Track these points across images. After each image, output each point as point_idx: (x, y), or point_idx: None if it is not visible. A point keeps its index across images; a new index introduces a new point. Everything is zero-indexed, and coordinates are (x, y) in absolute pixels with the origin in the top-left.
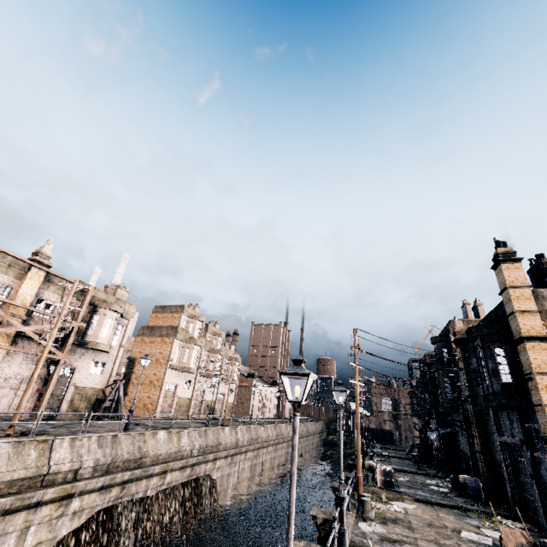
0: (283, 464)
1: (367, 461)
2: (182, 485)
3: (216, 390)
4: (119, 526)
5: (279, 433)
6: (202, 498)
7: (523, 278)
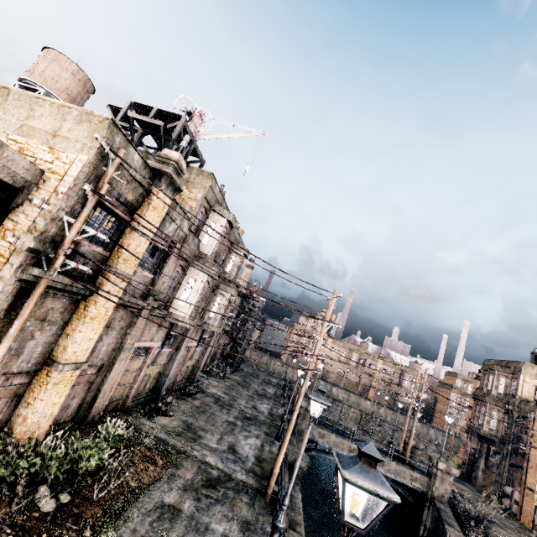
0: None
1: None
2: None
3: None
4: None
5: None
6: None
7: (476, 386)
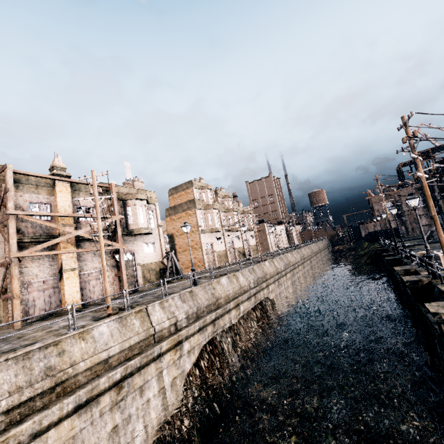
0: (311, 275)
1: (419, 252)
2: (253, 310)
3: (241, 239)
4: (223, 349)
5: (302, 255)
6: (269, 314)
7: None
